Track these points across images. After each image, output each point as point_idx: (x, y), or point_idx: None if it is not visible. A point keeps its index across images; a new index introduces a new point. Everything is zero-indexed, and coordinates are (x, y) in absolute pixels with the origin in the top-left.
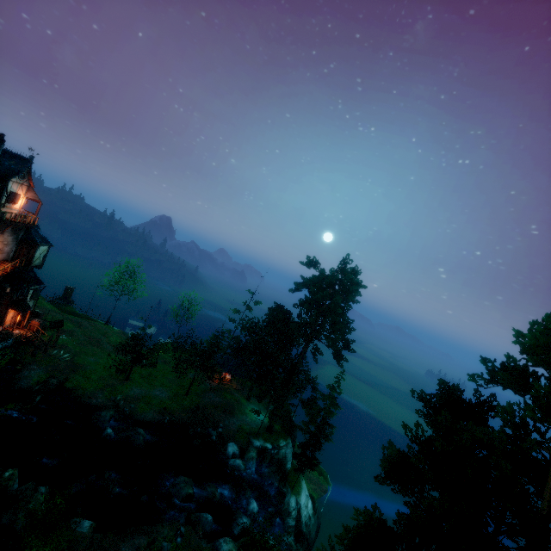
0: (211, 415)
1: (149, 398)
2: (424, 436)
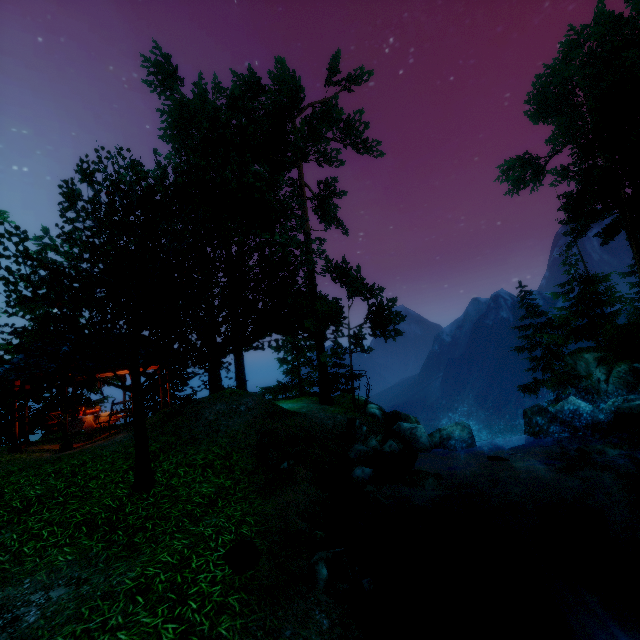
0: (309, 430)
1: None
2: None
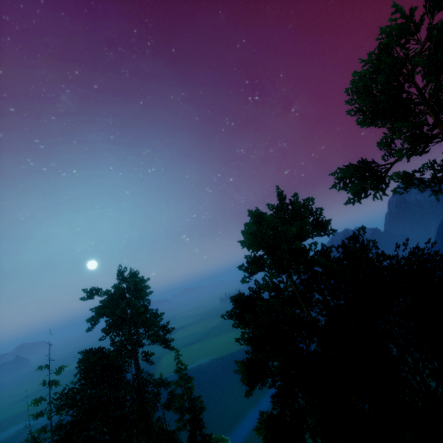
0: None
1: None
2: (249, 335)
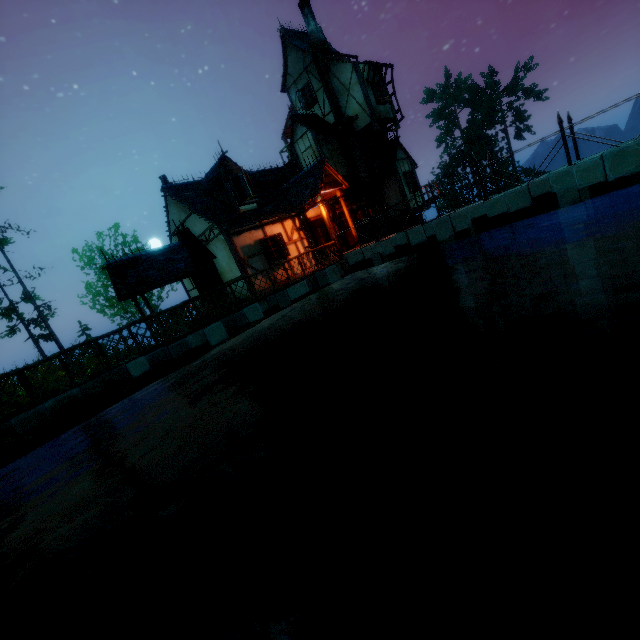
0: None
1: None
2: None
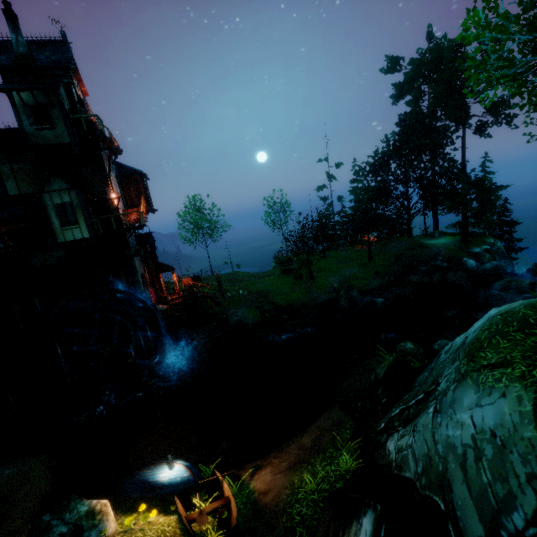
0: (416, 255)
1: (350, 277)
2: None
